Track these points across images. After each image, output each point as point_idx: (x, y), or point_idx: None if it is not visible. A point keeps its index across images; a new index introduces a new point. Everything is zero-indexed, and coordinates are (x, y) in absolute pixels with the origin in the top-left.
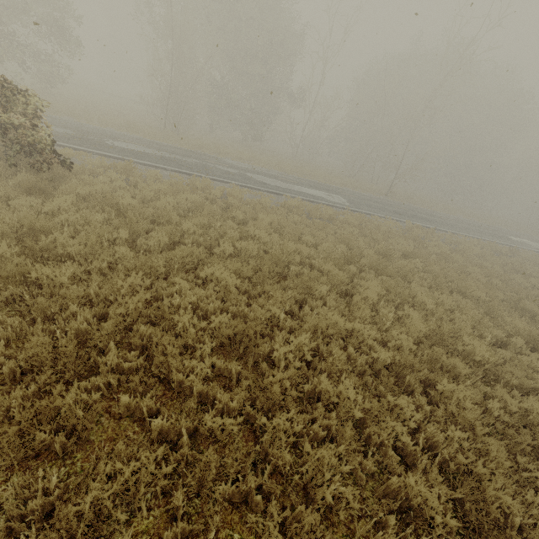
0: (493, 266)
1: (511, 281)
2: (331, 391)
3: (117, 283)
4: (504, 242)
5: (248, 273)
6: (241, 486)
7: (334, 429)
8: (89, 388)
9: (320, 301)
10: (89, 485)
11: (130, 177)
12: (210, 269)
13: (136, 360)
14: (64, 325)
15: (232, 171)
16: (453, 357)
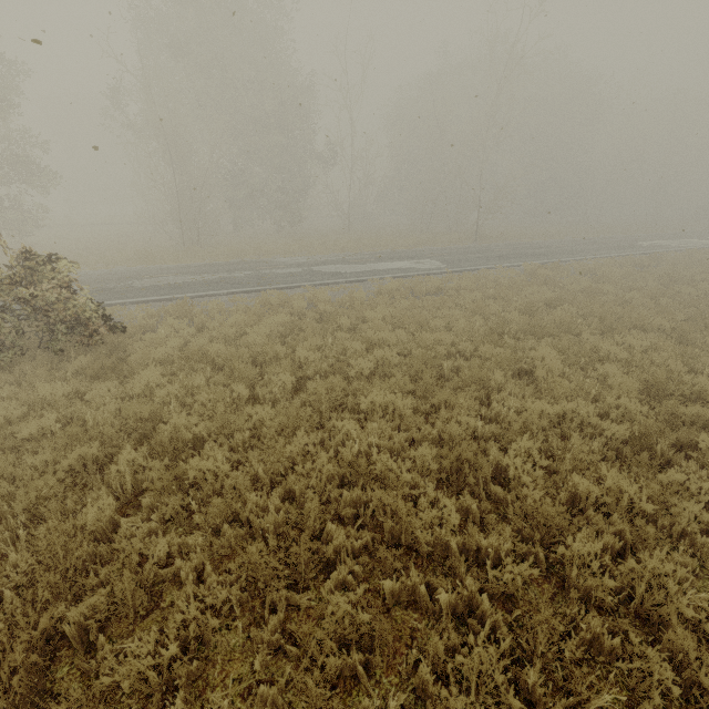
0: (646, 284)
1: (679, 295)
2: (597, 491)
3: (285, 450)
4: (637, 252)
5: (406, 387)
6: (584, 636)
7: (624, 534)
8: (333, 587)
9: (504, 392)
10: (414, 701)
11: (194, 318)
12: (369, 396)
13: (360, 535)
14: (258, 522)
15: (295, 271)
16: (692, 405)
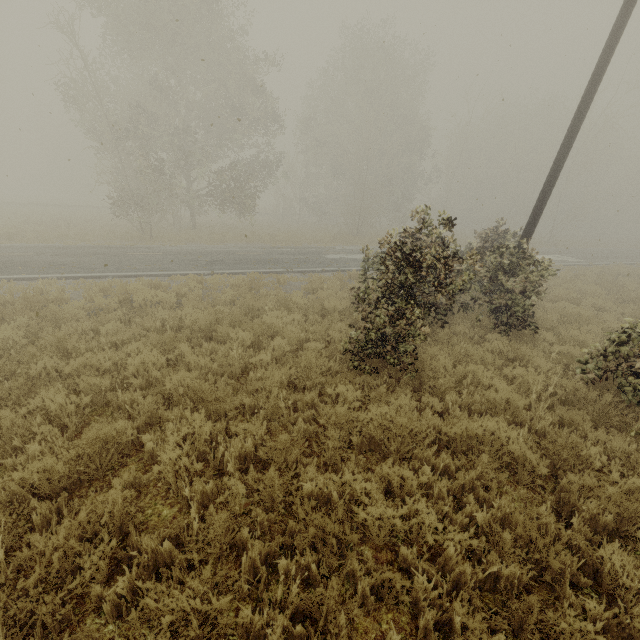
0: None
1: None
2: None
3: None
4: None
5: None
6: None
7: None
8: None
9: None
10: None
11: None
12: None
13: None
14: None
15: None
16: None
